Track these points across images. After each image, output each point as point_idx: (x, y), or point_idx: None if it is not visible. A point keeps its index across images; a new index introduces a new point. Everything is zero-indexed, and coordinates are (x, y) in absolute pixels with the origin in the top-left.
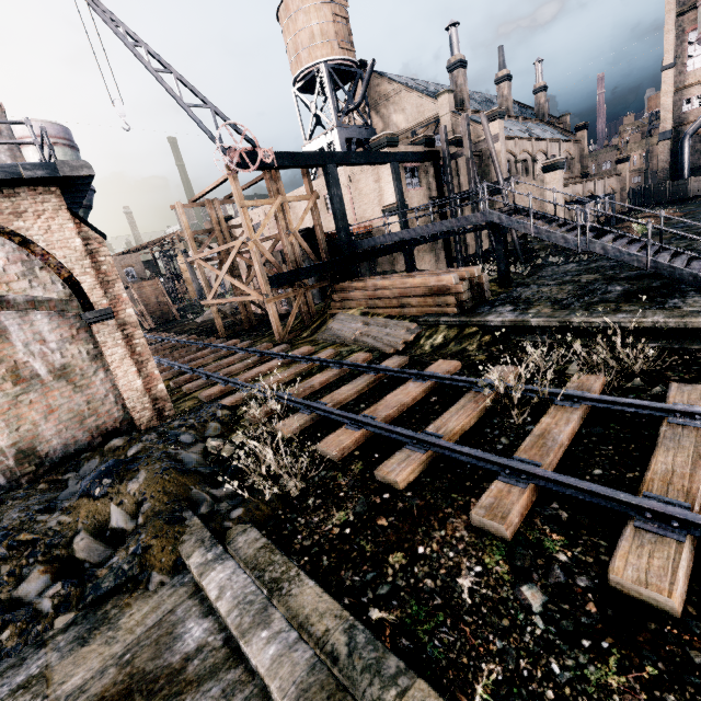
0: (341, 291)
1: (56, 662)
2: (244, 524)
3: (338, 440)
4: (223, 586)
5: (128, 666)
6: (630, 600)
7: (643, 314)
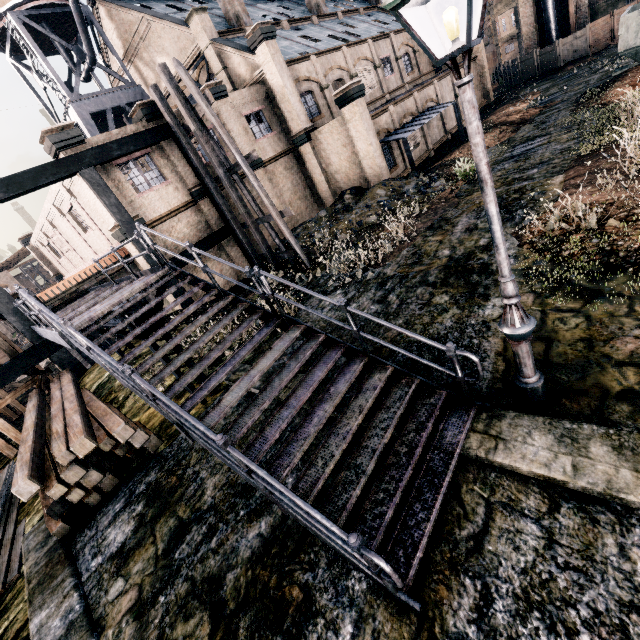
0: None
1: None
2: None
3: None
4: None
5: None
6: None
7: None
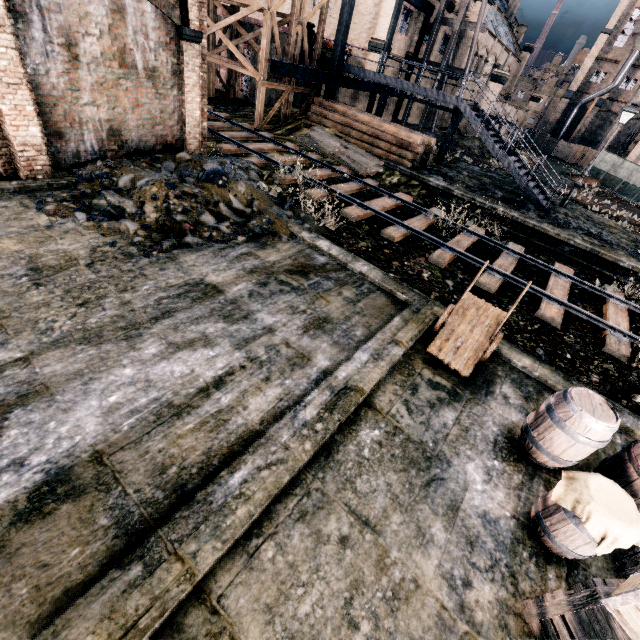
0: (319, 106)
1: (254, 251)
2: (313, 232)
3: (355, 211)
4: (330, 247)
5: (296, 260)
6: (479, 289)
7: (510, 210)
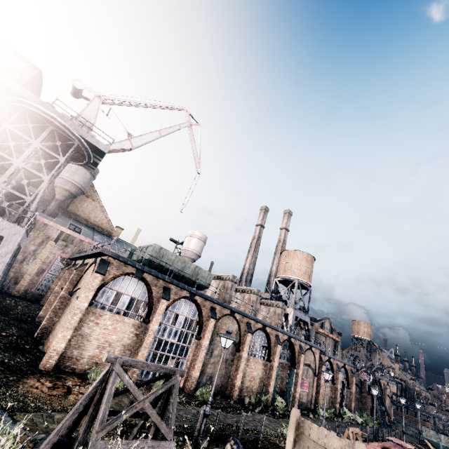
0: None
1: None
2: None
3: None
4: None
5: None
6: None
7: None
